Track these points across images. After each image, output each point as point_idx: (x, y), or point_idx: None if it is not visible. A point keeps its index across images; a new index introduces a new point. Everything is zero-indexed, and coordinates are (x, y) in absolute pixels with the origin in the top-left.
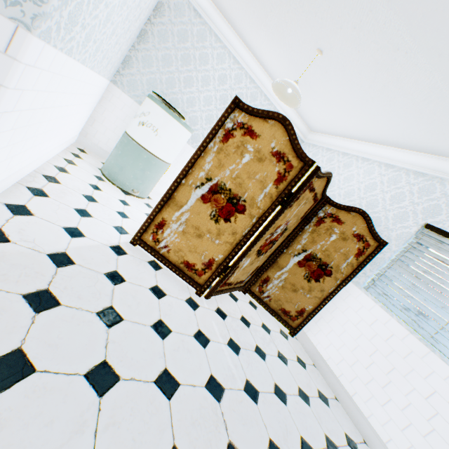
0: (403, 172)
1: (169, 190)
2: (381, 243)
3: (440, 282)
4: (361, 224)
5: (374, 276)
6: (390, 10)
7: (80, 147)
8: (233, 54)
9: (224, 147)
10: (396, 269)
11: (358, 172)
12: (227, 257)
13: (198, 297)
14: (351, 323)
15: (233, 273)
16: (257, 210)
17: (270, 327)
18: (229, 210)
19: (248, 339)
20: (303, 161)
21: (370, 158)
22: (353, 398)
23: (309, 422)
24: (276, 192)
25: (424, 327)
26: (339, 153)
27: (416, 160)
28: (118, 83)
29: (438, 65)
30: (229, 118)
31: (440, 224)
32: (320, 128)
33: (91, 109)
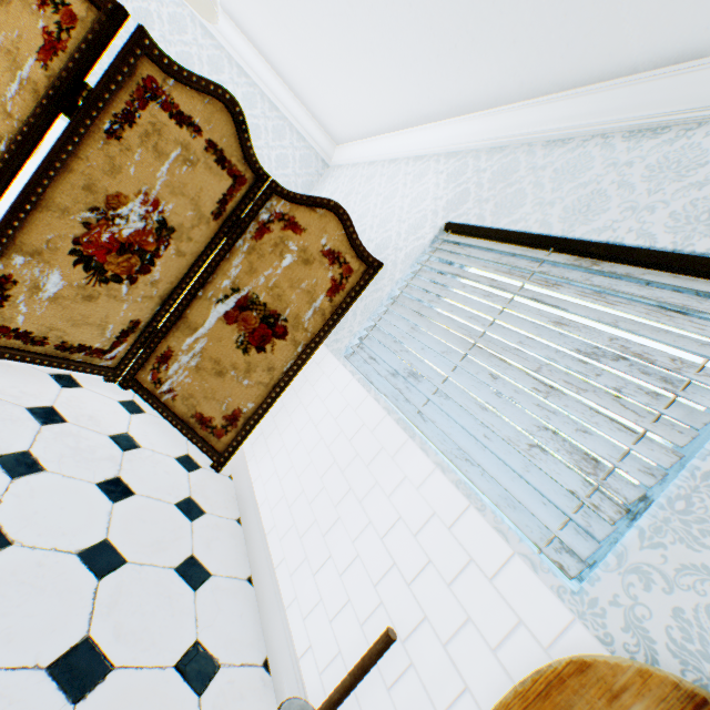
0: (434, 160)
1: None
2: (371, 265)
3: (448, 310)
4: (336, 230)
5: (367, 334)
6: None
7: None
8: None
9: None
10: (396, 309)
11: (381, 182)
12: None
13: None
14: (312, 423)
15: (9, 299)
16: (7, 121)
17: (149, 444)
18: None
19: (4, 437)
20: (95, 2)
21: (398, 155)
22: (278, 571)
23: (37, 607)
24: (48, 79)
25: (411, 397)
26: (366, 165)
27: (449, 133)
28: None
29: None
30: None
31: (465, 216)
32: (342, 132)
33: None
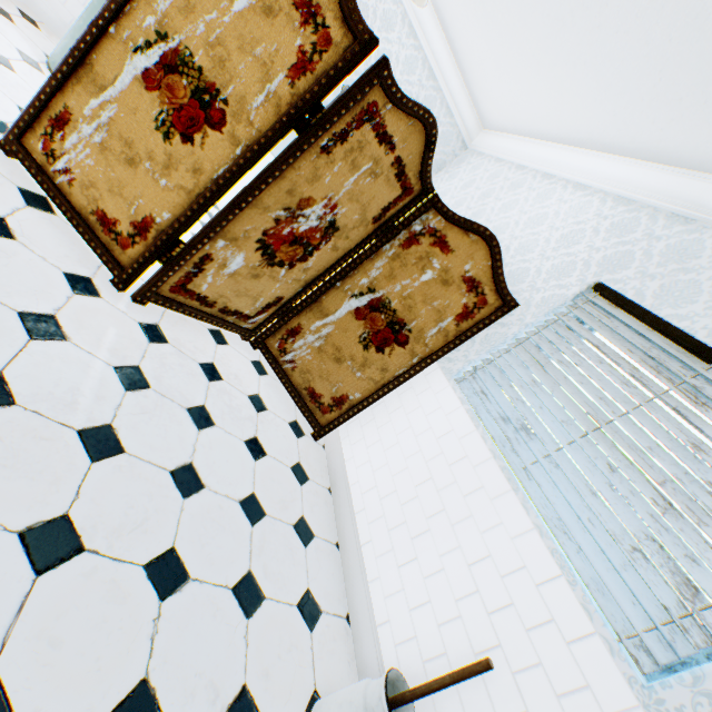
0: (599, 197)
1: (81, 43)
2: (507, 303)
3: (578, 380)
4: (483, 260)
5: (481, 364)
6: None
7: (29, 14)
8: None
9: None
10: (519, 353)
11: (528, 197)
12: (177, 220)
13: (115, 289)
14: (412, 432)
15: (203, 271)
16: (247, 128)
17: (272, 407)
18: (194, 116)
19: (190, 390)
20: (353, 30)
21: (556, 172)
22: (364, 548)
23: (222, 541)
24: (291, 96)
25: (519, 451)
26: (512, 167)
27: (626, 175)
28: None
29: None
30: None
31: (621, 284)
32: (496, 119)
33: None
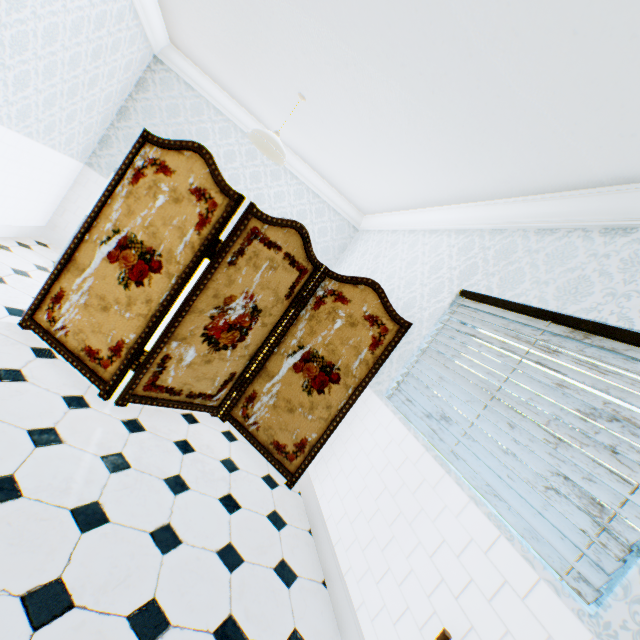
0: (446, 234)
1: (69, 249)
2: (402, 325)
3: (468, 365)
4: (374, 300)
5: (402, 378)
6: (311, 19)
7: (43, 241)
8: (240, 127)
9: (134, 190)
10: (425, 360)
11: (403, 249)
12: (140, 336)
13: (102, 399)
14: (363, 452)
15: (166, 368)
16: (177, 266)
17: (243, 466)
18: (142, 269)
19: (166, 464)
20: (228, 195)
21: (415, 227)
22: (346, 577)
23: (201, 589)
24: (200, 240)
25: (444, 437)
26: (389, 233)
27: (456, 215)
28: (95, 165)
29: (385, 69)
30: (140, 156)
31: (475, 286)
32: (368, 207)
33: (55, 194)
